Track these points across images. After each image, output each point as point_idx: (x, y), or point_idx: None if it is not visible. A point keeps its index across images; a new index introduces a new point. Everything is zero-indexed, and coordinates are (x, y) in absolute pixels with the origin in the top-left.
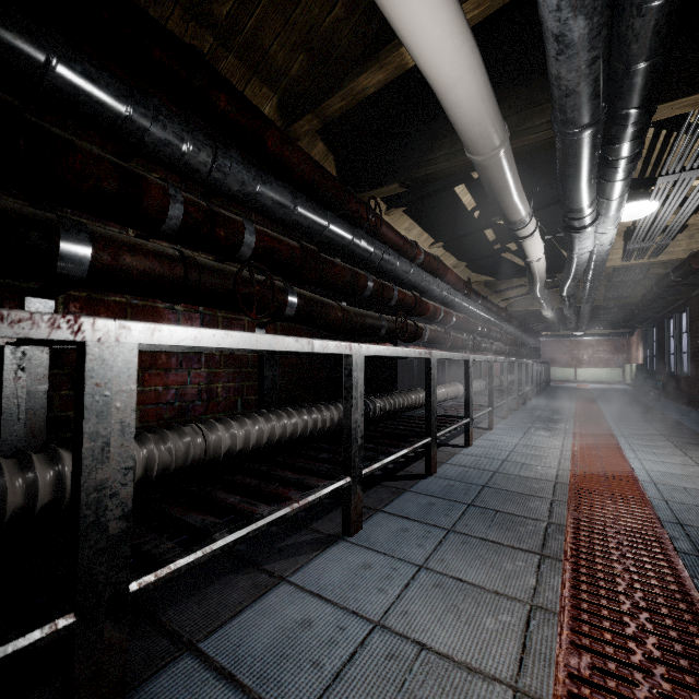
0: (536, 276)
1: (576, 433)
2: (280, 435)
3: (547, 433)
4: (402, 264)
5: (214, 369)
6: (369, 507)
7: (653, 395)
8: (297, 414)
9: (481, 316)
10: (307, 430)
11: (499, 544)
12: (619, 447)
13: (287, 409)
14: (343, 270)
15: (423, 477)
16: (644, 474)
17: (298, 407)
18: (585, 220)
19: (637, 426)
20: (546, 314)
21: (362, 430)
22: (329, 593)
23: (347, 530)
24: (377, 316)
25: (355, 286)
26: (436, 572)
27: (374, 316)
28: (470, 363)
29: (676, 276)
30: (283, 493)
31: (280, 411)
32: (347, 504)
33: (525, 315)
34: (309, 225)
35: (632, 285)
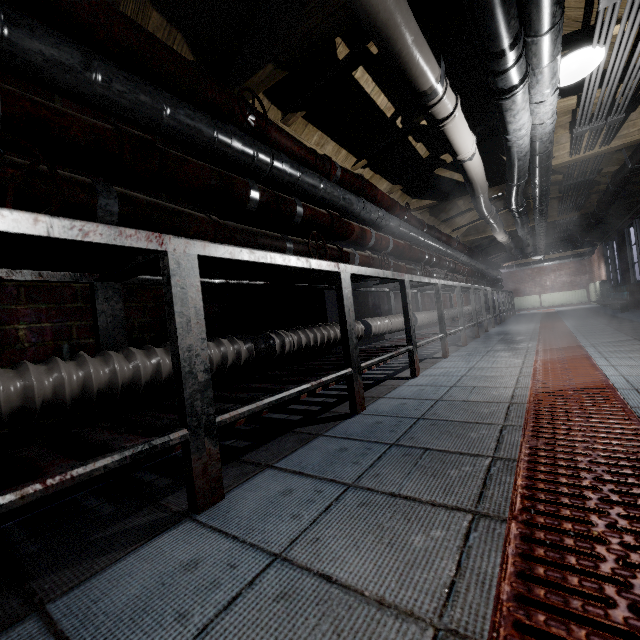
0: (476, 185)
1: (539, 349)
2: (107, 383)
3: (507, 353)
4: (306, 176)
5: (7, 305)
6: (259, 463)
7: (621, 307)
8: (146, 354)
9: (427, 244)
10: (161, 374)
11: (414, 501)
12: (589, 356)
13: (128, 348)
14: (203, 170)
15: (348, 417)
16: (622, 381)
17: (149, 346)
18: (513, 74)
19: (607, 335)
20: (500, 237)
21: (205, 361)
22: (87, 634)
23: (193, 504)
24: (278, 235)
25: (230, 193)
26: (295, 567)
27: (272, 235)
28: (405, 283)
29: (634, 163)
30: (47, 466)
31: (110, 351)
32: (189, 467)
33: (482, 246)
34: (133, 106)
35: (586, 189)
